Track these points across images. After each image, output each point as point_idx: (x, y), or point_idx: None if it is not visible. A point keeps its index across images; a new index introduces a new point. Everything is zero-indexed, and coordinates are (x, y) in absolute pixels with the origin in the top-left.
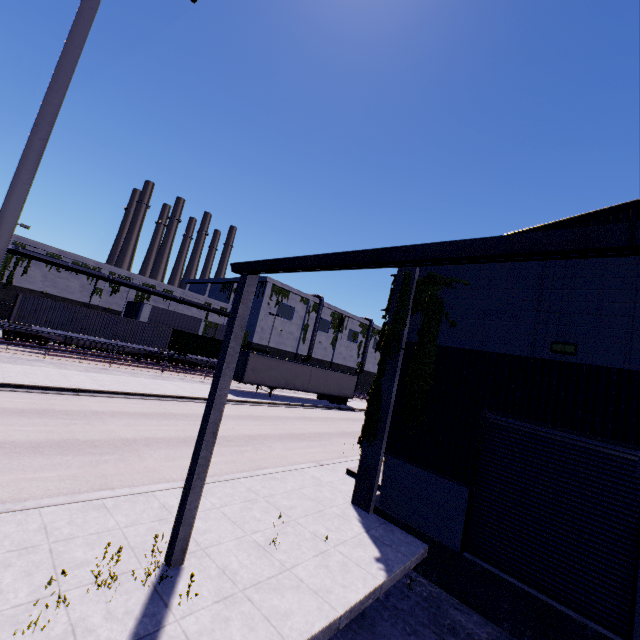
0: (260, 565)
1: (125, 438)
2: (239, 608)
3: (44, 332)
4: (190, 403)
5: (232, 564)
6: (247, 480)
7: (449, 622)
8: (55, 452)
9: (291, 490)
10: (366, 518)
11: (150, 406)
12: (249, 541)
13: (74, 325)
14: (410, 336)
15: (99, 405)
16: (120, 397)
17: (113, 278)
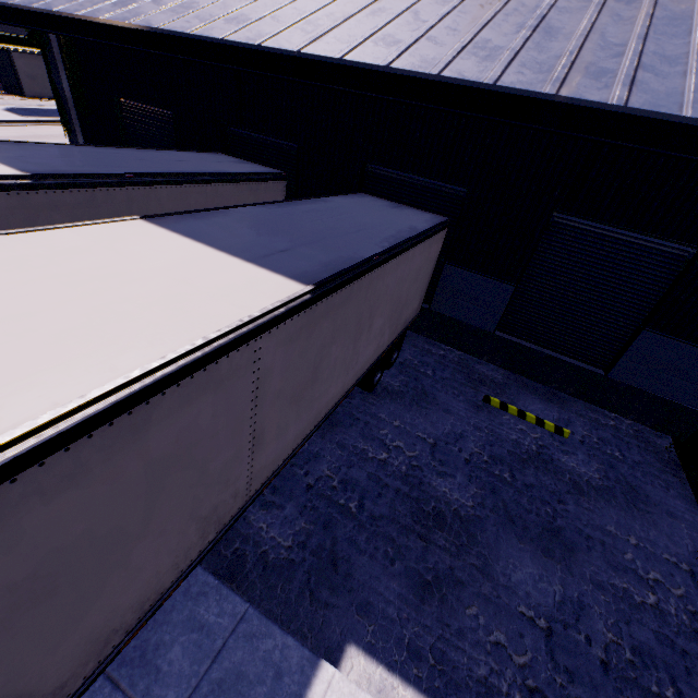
0: None
1: None
2: None
3: None
4: None
5: None
6: None
7: None
8: None
9: None
10: None
11: None
12: None
13: None
14: None
15: None
16: None
17: None
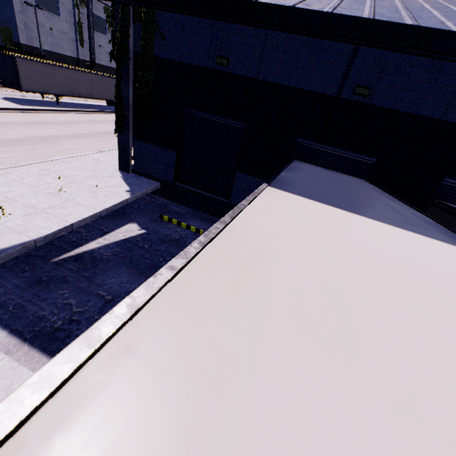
0: (52, 201)
1: None
2: (40, 216)
3: None
4: None
5: (33, 202)
6: (40, 165)
7: (169, 210)
8: None
9: (76, 167)
10: (127, 176)
11: None
12: (44, 193)
13: None
14: (136, 47)
15: None
16: None
17: None
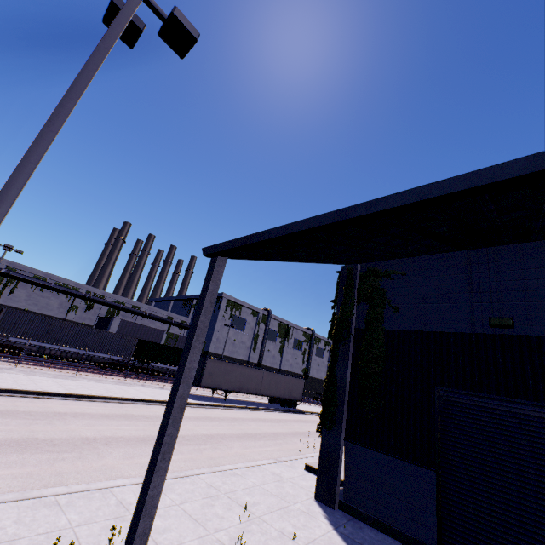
0: None
1: (85, 437)
2: None
3: (20, 343)
4: (150, 406)
5: None
6: (207, 476)
7: None
8: (12, 450)
9: (252, 486)
10: (332, 514)
11: (112, 408)
12: (212, 540)
13: (48, 336)
14: (358, 323)
15: (62, 407)
16: (84, 400)
17: (89, 296)
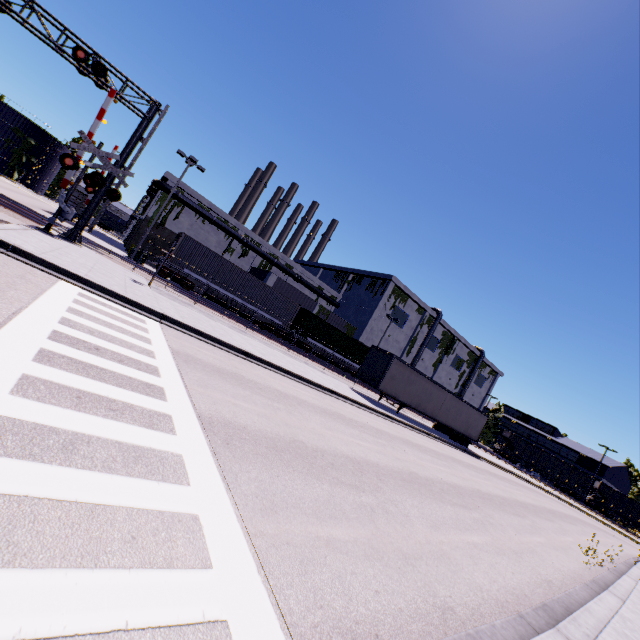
0: None
1: (345, 454)
2: None
3: (192, 277)
4: (343, 402)
5: None
6: None
7: None
8: (303, 467)
9: None
10: None
11: (316, 397)
12: None
13: (218, 277)
14: None
15: (275, 381)
16: (283, 374)
17: (247, 241)
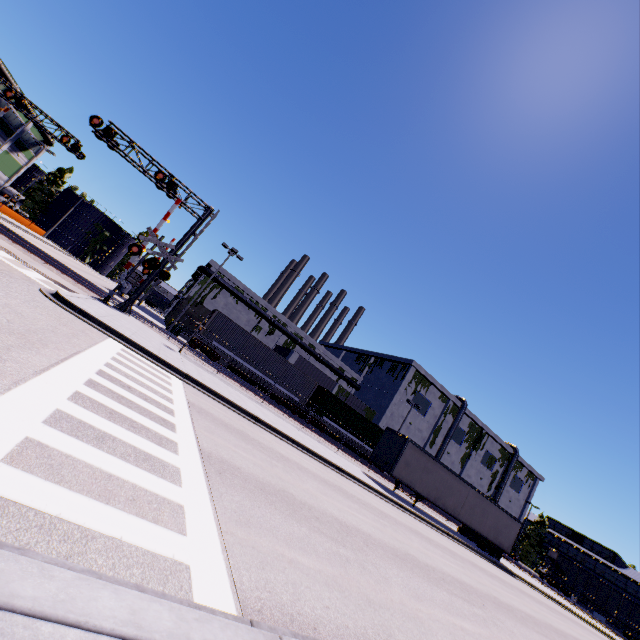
0: None
1: (335, 516)
2: None
3: (219, 349)
4: (349, 481)
5: None
6: None
7: None
8: (285, 510)
9: None
10: None
11: (320, 469)
12: None
13: (243, 351)
14: None
15: (279, 446)
16: (289, 443)
17: (274, 321)
